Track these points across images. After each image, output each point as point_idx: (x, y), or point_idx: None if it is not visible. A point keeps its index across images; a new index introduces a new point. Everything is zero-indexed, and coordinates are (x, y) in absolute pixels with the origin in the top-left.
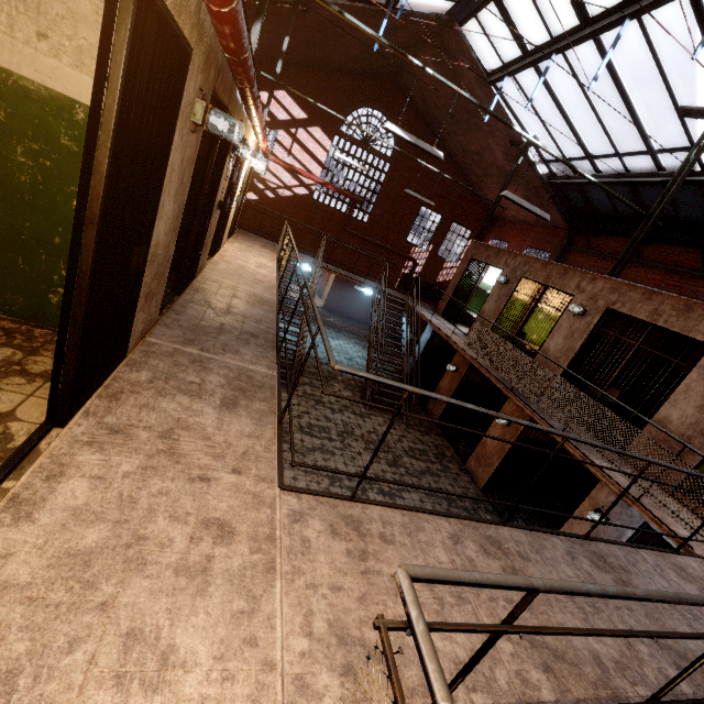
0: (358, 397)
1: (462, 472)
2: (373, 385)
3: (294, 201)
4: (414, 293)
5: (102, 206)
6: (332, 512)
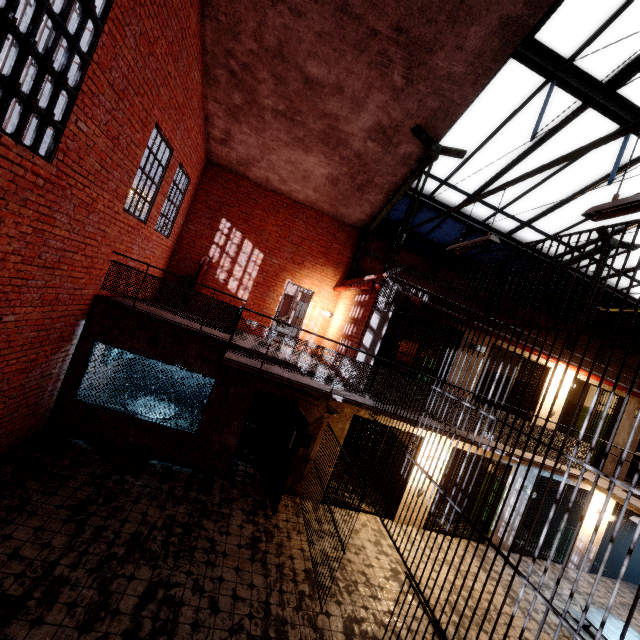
0: None
1: None
2: None
3: None
4: None
5: (592, 420)
6: (635, 498)
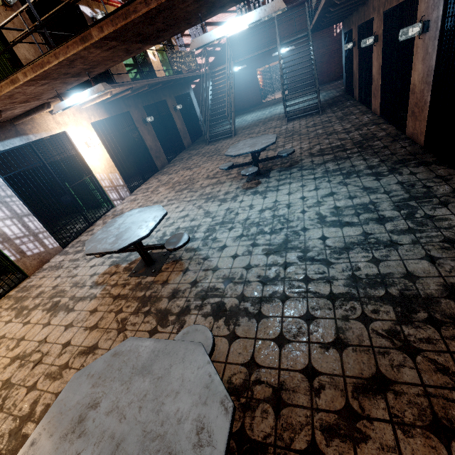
0: (284, 120)
1: (364, 115)
2: (304, 109)
3: (232, 40)
4: (307, 18)
5: None
6: None
